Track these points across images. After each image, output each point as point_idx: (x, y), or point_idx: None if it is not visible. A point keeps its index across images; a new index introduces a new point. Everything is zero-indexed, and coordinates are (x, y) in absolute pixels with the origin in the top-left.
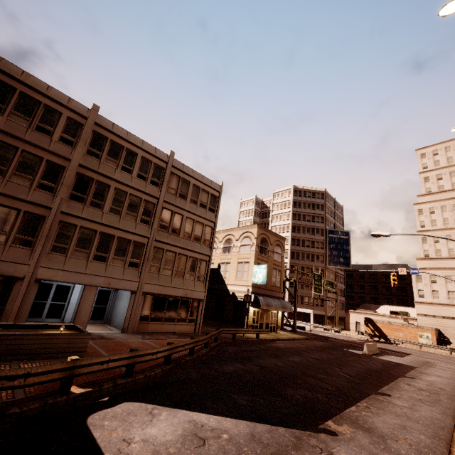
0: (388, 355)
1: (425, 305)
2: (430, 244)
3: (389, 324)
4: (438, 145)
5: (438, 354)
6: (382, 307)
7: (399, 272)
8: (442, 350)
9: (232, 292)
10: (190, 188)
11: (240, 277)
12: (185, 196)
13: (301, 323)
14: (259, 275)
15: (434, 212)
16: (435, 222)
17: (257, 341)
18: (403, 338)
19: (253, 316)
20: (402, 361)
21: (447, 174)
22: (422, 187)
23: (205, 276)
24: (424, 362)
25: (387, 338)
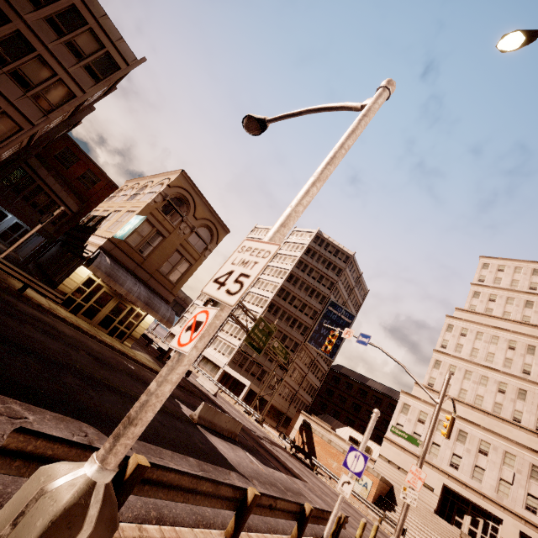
0: (248, 451)
1: (395, 447)
2: (441, 373)
3: (329, 443)
4: (508, 261)
5: (359, 512)
6: (345, 428)
7: (343, 334)
8: (375, 514)
9: (86, 244)
10: (63, 4)
11: (111, 228)
12: (40, 3)
13: (225, 390)
14: (127, 227)
15: (465, 334)
16: (461, 347)
17: (10, 292)
18: (335, 470)
19: (84, 285)
20: (239, 459)
21: (503, 298)
22: (467, 301)
23: (1, 146)
24: (286, 488)
25: (310, 457)
